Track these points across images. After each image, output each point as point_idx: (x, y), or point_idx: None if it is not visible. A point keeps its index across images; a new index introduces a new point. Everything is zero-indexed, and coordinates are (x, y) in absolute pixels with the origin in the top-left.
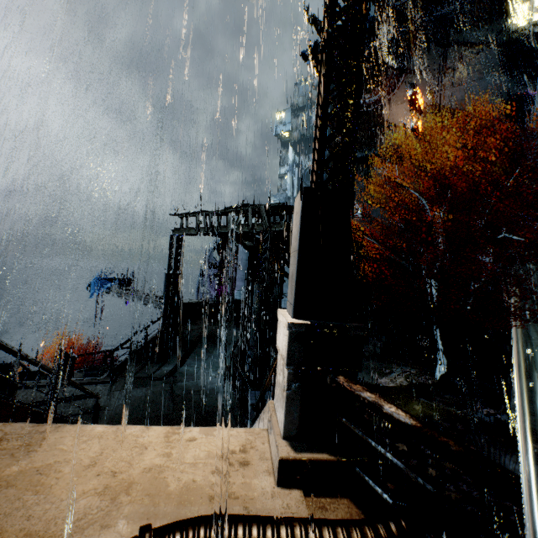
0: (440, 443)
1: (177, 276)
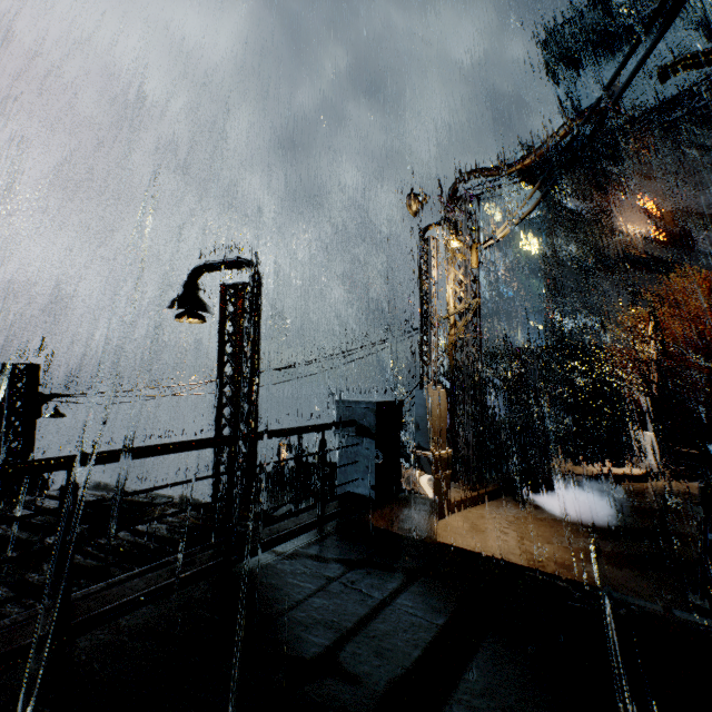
0: (705, 454)
1: None
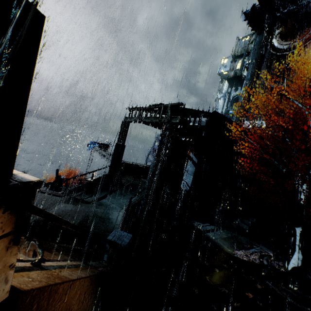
0: None
1: (121, 145)
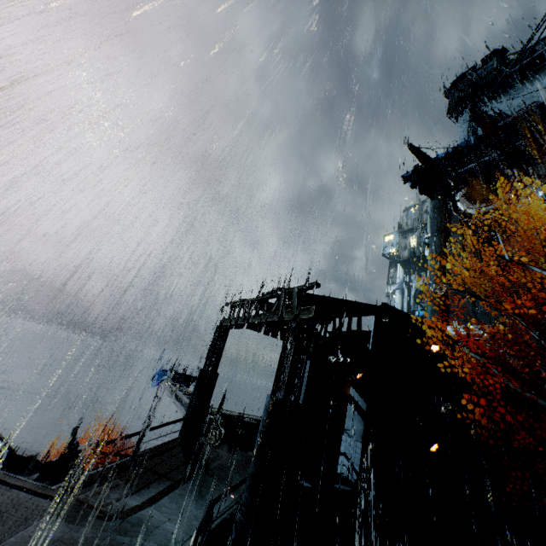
0: None
1: (211, 373)
